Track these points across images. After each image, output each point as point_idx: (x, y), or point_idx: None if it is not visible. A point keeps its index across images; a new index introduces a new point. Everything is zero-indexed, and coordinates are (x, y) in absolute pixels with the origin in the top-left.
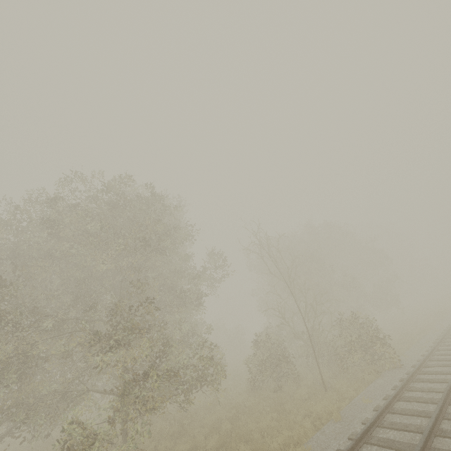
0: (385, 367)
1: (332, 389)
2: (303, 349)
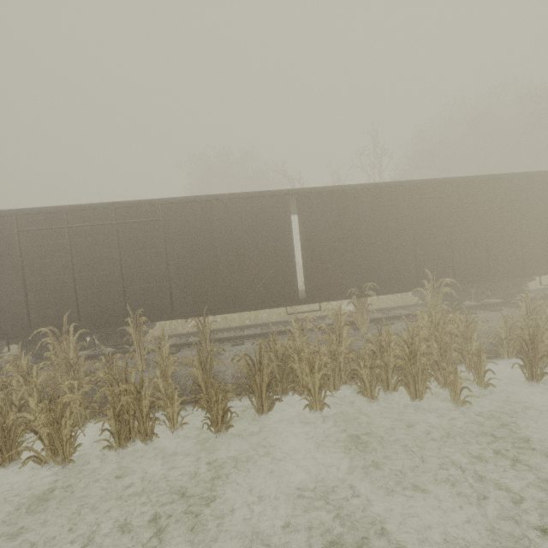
0: None
1: None
2: None
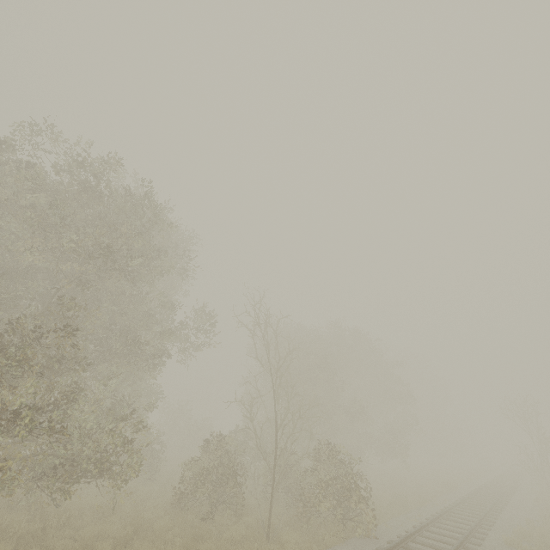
0: (357, 532)
1: (277, 540)
2: (267, 473)
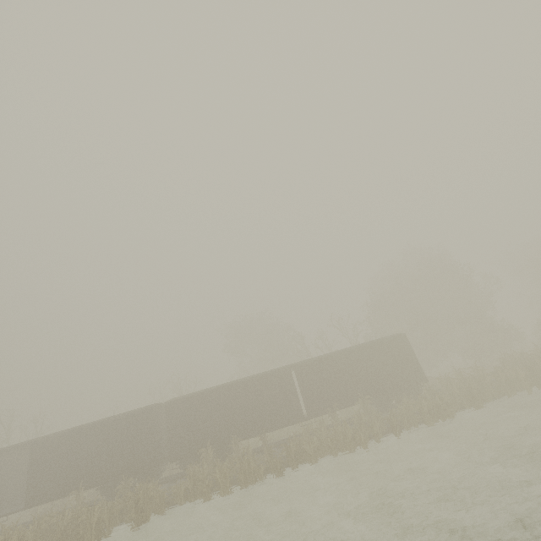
0: None
1: None
2: None
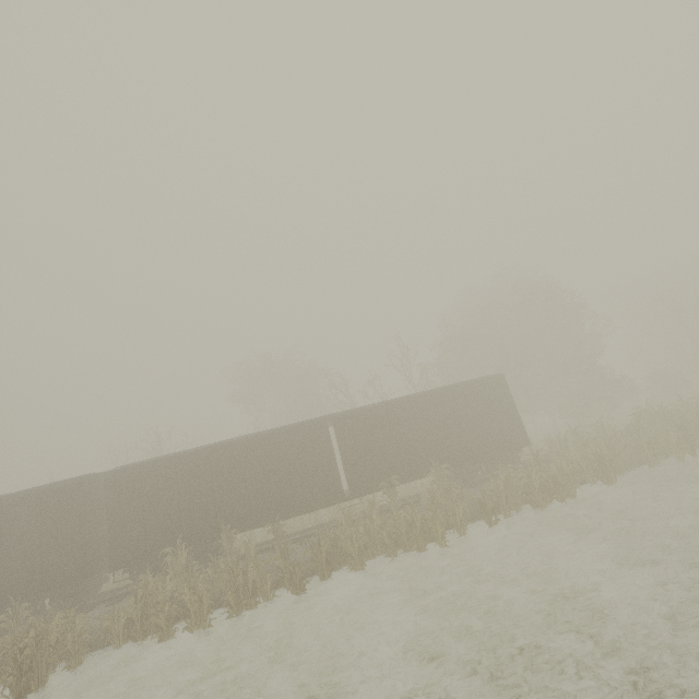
0: None
1: None
2: None
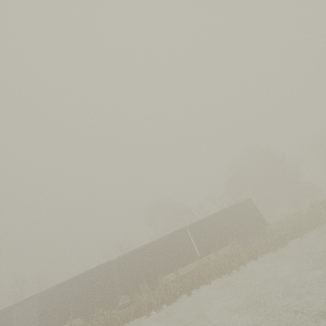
0: None
1: None
2: None
